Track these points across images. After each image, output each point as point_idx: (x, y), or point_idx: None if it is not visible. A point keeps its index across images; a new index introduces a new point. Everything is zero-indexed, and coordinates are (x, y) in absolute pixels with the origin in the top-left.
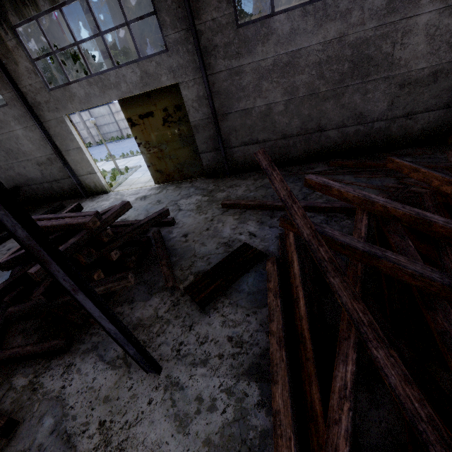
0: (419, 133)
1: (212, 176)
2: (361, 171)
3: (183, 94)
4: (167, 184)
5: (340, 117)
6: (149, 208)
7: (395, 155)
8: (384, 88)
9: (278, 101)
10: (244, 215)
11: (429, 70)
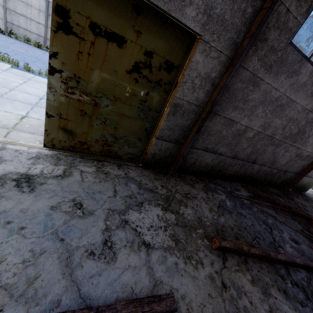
0: (280, 181)
1: (149, 167)
2: (275, 207)
3: (196, 57)
4: (72, 156)
5: (267, 159)
6: (62, 229)
7: (274, 193)
8: (292, 153)
9: (254, 128)
10: (253, 270)
11: (308, 153)
